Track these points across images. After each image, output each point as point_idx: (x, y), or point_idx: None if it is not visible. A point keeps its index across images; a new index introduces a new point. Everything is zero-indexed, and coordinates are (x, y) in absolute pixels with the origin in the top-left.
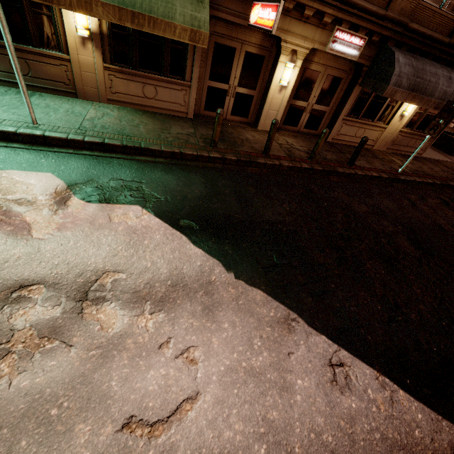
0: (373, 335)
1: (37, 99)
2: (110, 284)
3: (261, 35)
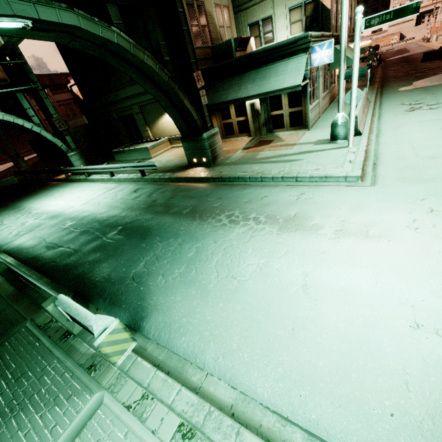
0: None
1: None
2: None
3: None
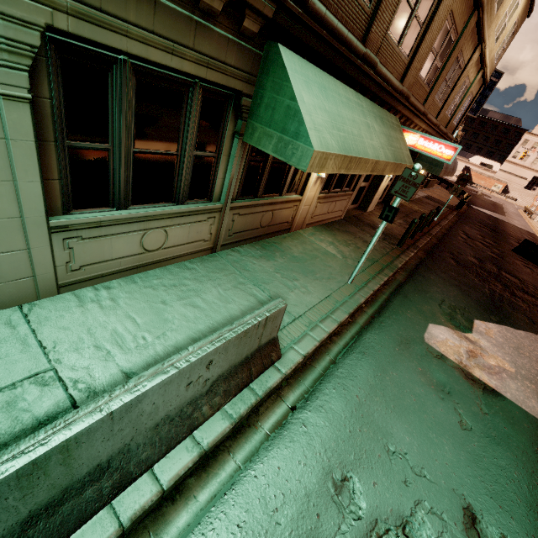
0: None
1: (287, 250)
2: None
3: None
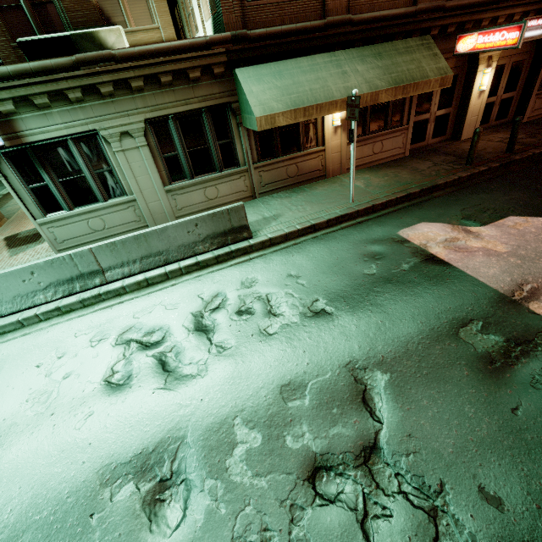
0: None
1: (312, 190)
2: None
3: (455, 59)
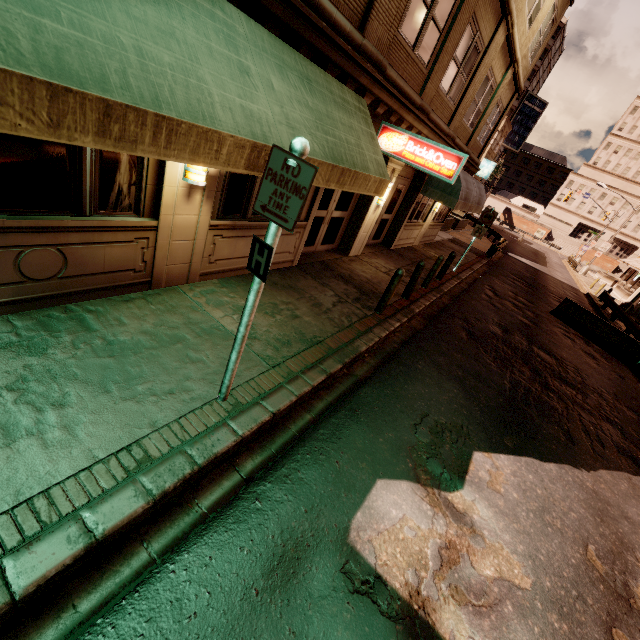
0: (637, 453)
1: (109, 327)
2: (604, 565)
3: None
